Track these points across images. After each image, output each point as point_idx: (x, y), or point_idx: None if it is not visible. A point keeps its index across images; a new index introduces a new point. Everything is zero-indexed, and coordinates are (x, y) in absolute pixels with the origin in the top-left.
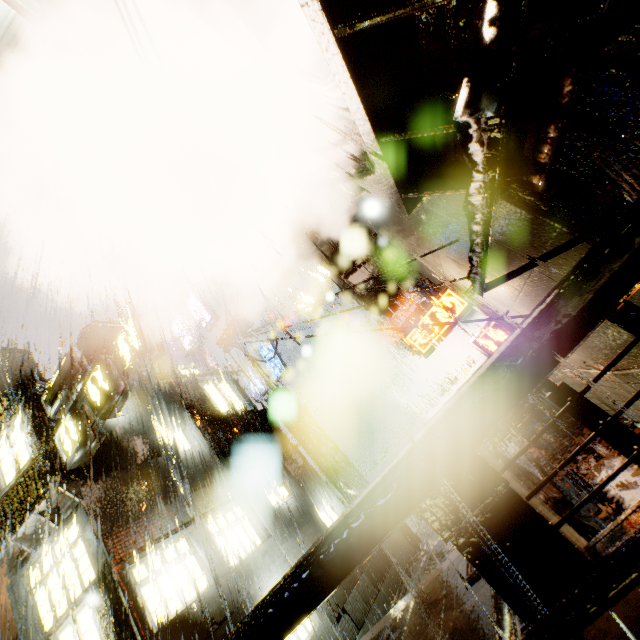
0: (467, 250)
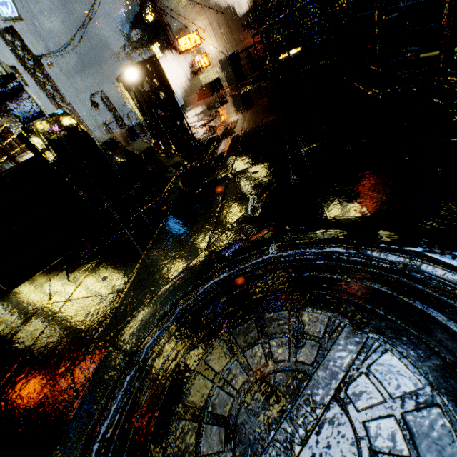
0: (223, 20)
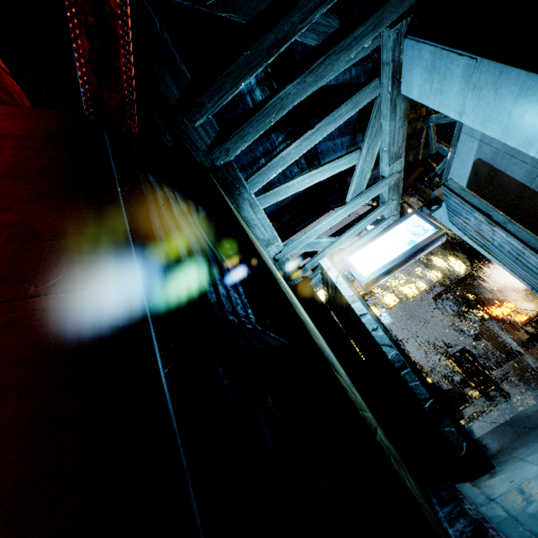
0: (528, 292)
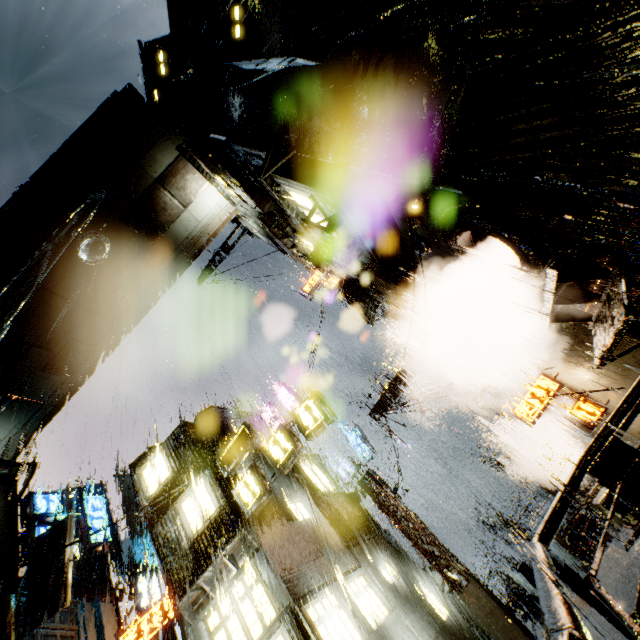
0: (563, 348)
